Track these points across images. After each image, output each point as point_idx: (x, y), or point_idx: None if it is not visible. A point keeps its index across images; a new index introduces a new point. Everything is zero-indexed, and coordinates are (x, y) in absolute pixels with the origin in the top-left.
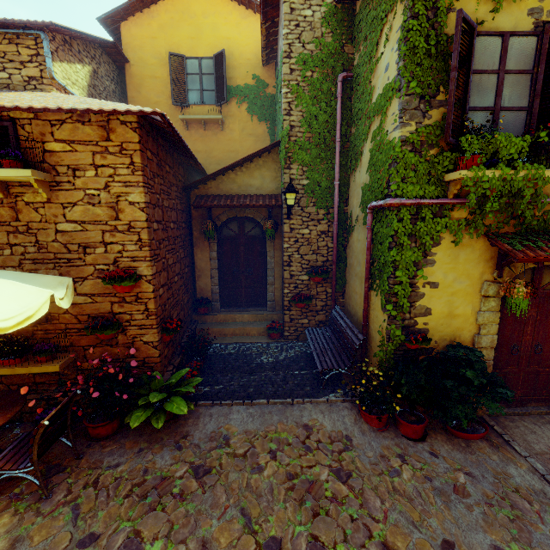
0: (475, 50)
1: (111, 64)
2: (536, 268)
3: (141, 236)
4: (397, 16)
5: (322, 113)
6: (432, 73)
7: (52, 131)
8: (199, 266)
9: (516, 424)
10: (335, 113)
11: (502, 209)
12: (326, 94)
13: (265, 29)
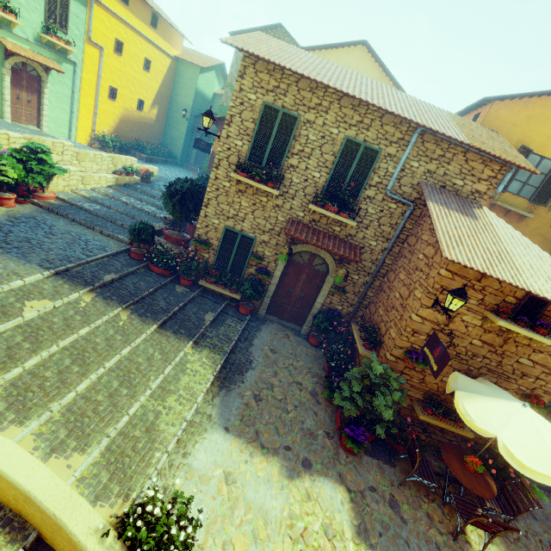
0: None
1: None
2: None
3: None
4: None
5: None
6: None
7: None
8: None
9: None
10: None
11: None
12: None
13: None
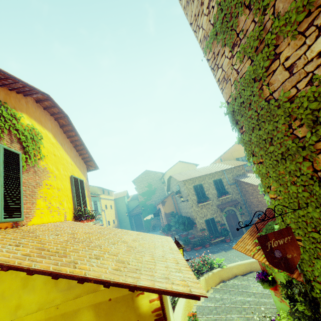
0: None
1: None
2: None
3: None
4: None
5: None
6: None
7: None
8: None
9: None
10: None
11: None
12: None
13: None
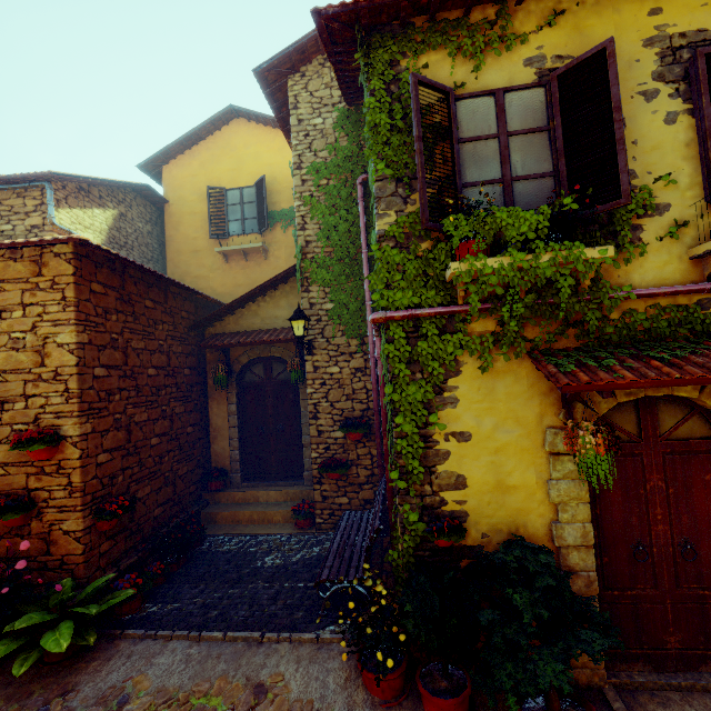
0: (460, 116)
1: (149, 207)
2: (641, 403)
3: (69, 385)
4: None
5: (342, 223)
6: (407, 150)
7: None
8: (215, 424)
9: (670, 710)
10: (359, 221)
11: (545, 313)
12: (346, 201)
13: None
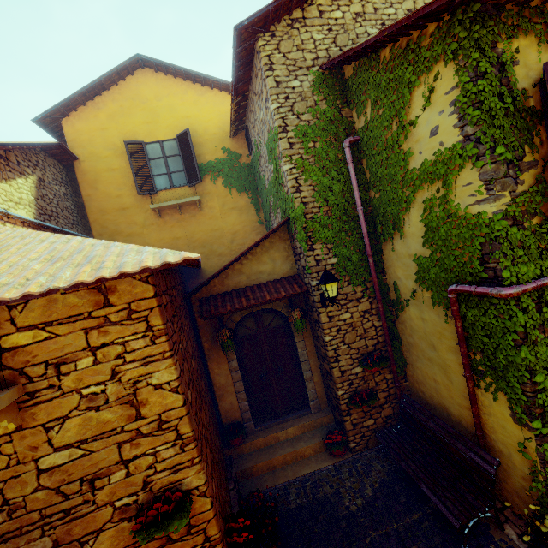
0: None
1: (56, 165)
2: None
3: (180, 430)
4: (442, 77)
5: (336, 183)
6: (513, 133)
7: (12, 317)
8: (219, 384)
9: None
10: (349, 180)
11: None
12: (334, 163)
13: (235, 104)
